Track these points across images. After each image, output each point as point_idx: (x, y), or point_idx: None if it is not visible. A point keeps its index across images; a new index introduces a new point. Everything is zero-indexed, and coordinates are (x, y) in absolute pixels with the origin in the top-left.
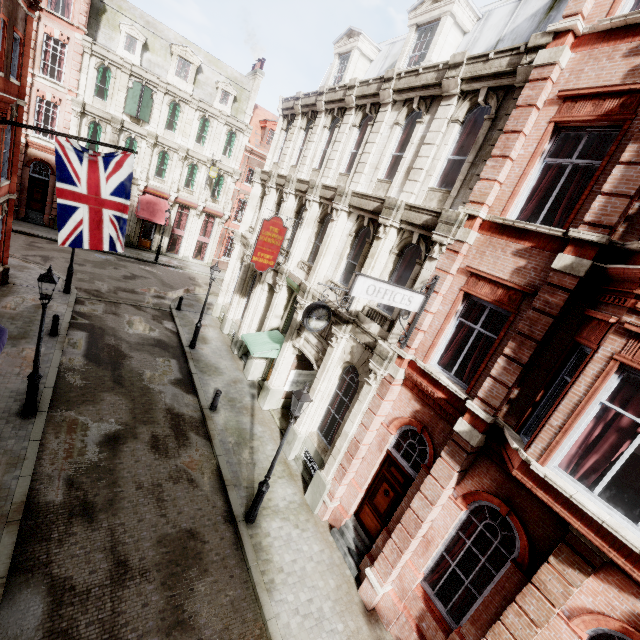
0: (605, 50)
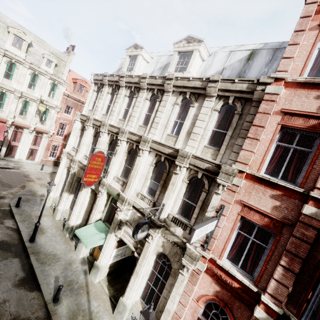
0: (303, 92)
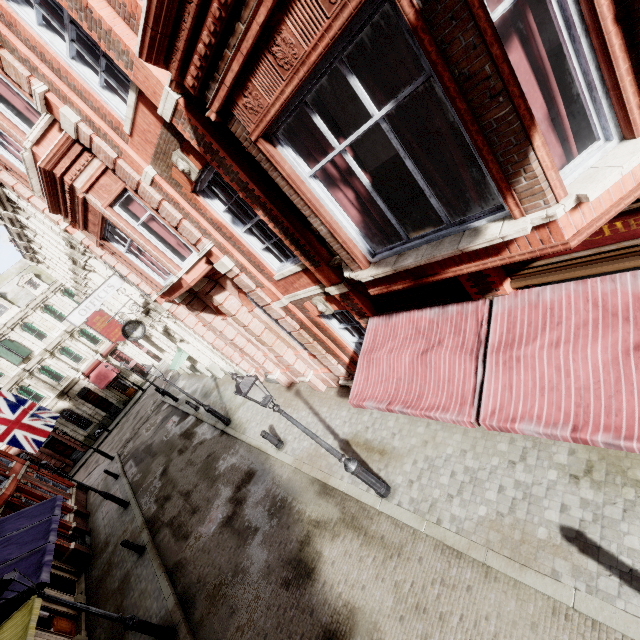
0: None
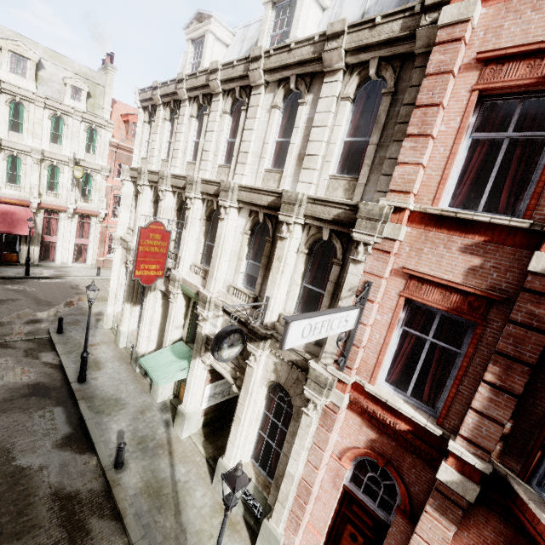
0: None
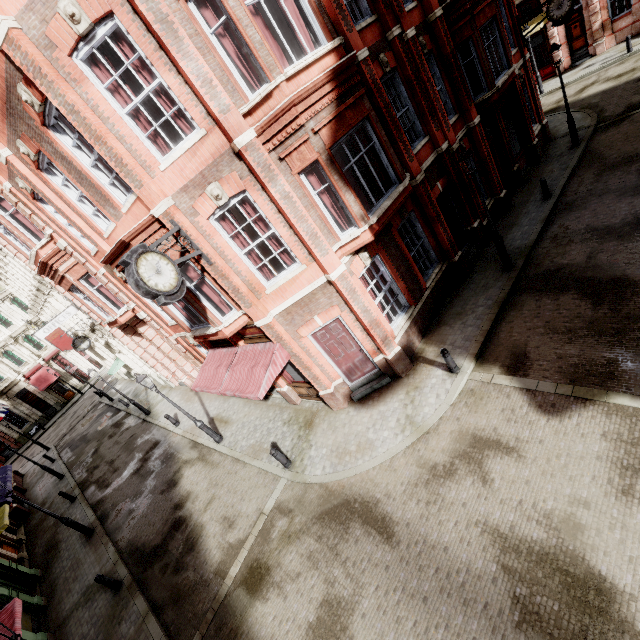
0: None
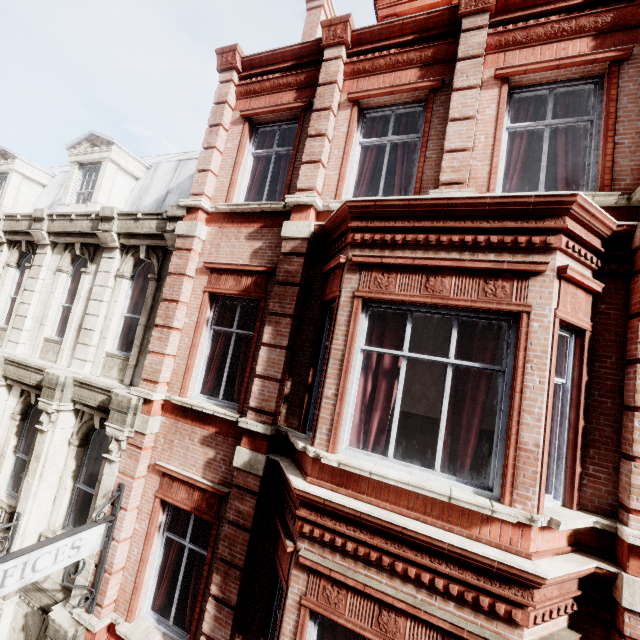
0: (232, 230)
